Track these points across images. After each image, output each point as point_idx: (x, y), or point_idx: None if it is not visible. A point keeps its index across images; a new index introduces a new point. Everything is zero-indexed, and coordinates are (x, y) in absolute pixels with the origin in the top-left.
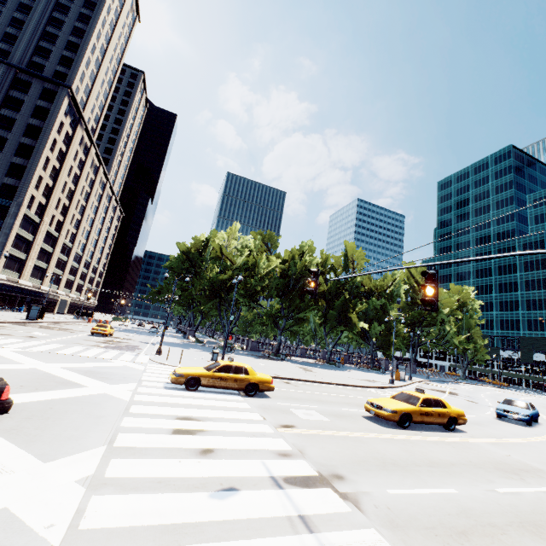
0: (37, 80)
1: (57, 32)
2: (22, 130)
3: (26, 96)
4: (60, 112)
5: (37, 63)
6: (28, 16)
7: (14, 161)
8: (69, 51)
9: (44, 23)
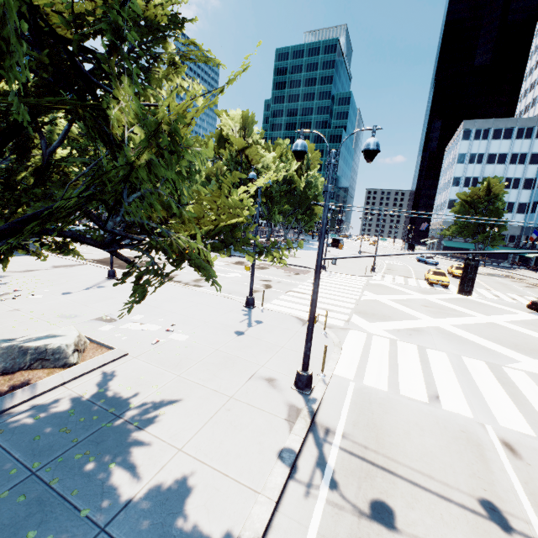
0: None
1: None
2: None
3: None
4: None
5: None
6: None
7: None
8: None
9: None
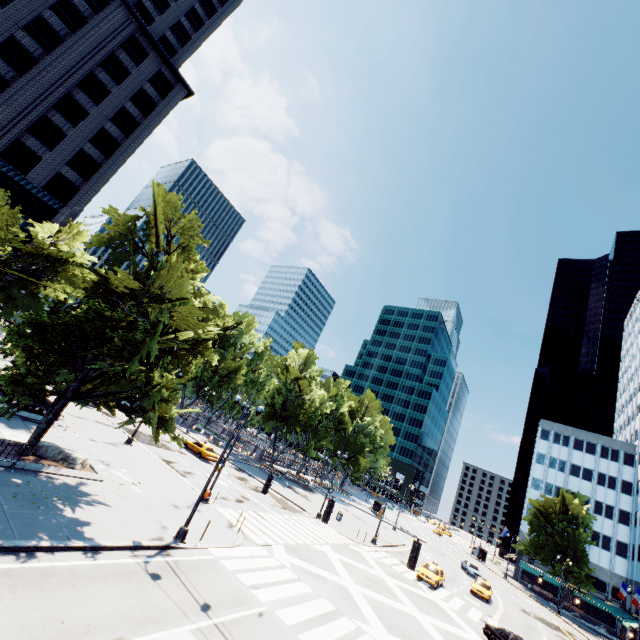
0: (155, 55)
1: None
2: (113, 111)
3: (135, 68)
4: (167, 114)
5: (145, 8)
6: None
7: (87, 149)
8: (189, 21)
9: None
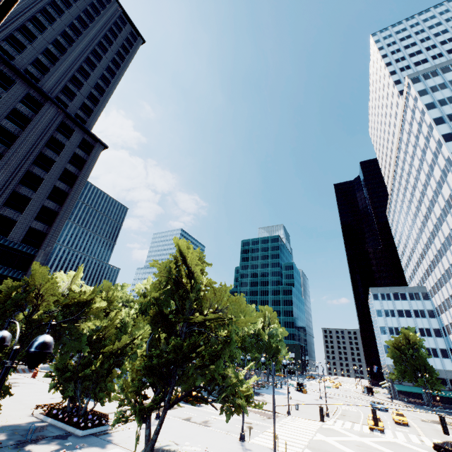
0: (78, 129)
1: (83, 80)
2: (59, 173)
3: (68, 141)
4: (94, 164)
5: (61, 100)
6: (63, 55)
7: (46, 204)
8: (90, 101)
9: (75, 68)
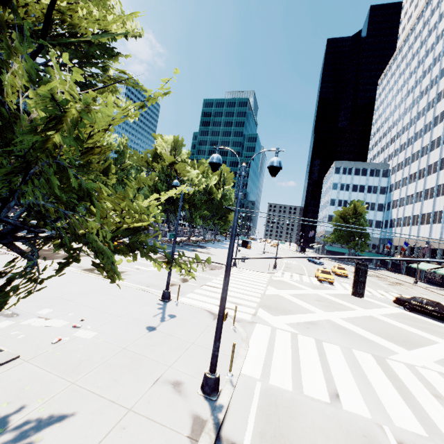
0: None
1: None
2: None
3: None
4: None
5: None
6: None
7: None
8: None
9: None
